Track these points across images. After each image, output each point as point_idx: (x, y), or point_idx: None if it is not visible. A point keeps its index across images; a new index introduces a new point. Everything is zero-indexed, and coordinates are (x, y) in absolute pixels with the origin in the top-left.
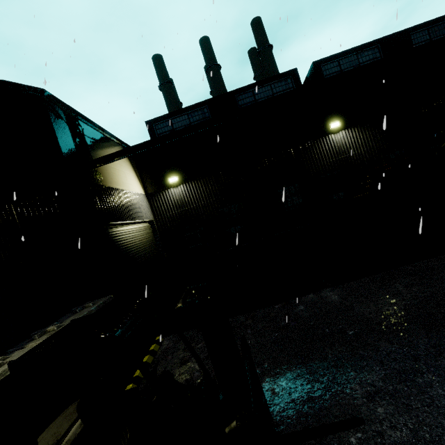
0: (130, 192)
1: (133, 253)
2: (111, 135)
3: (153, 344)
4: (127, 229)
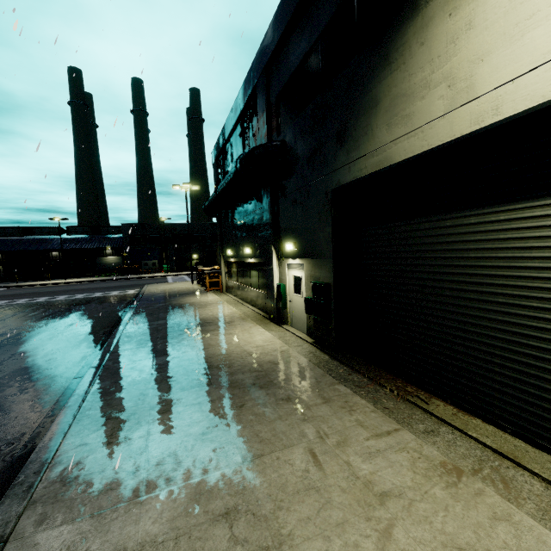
0: None
1: None
2: None
3: None
4: None
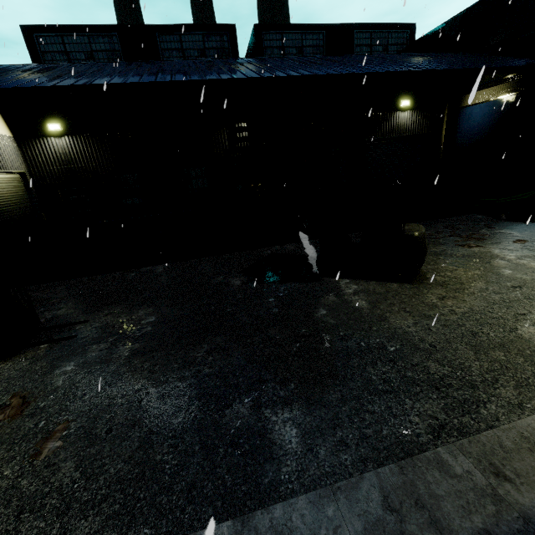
0: None
1: None
2: None
3: None
4: None
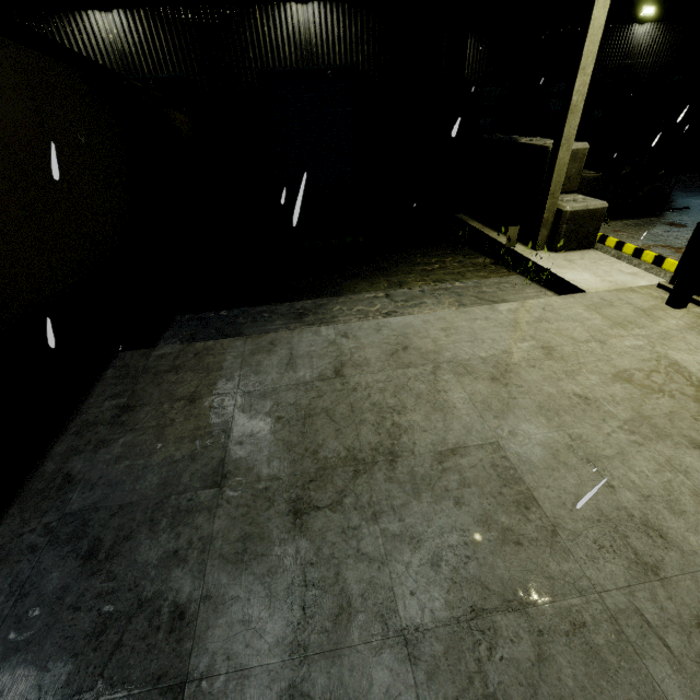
0: None
1: None
2: None
3: None
4: None
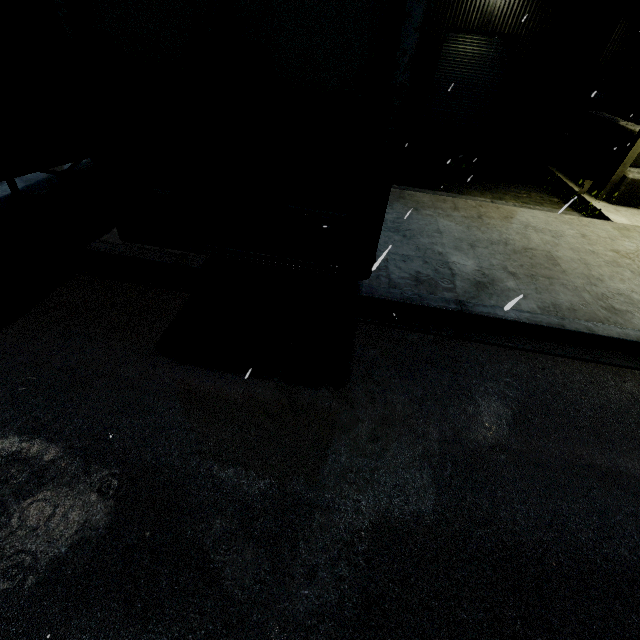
0: None
1: None
2: None
3: None
4: None
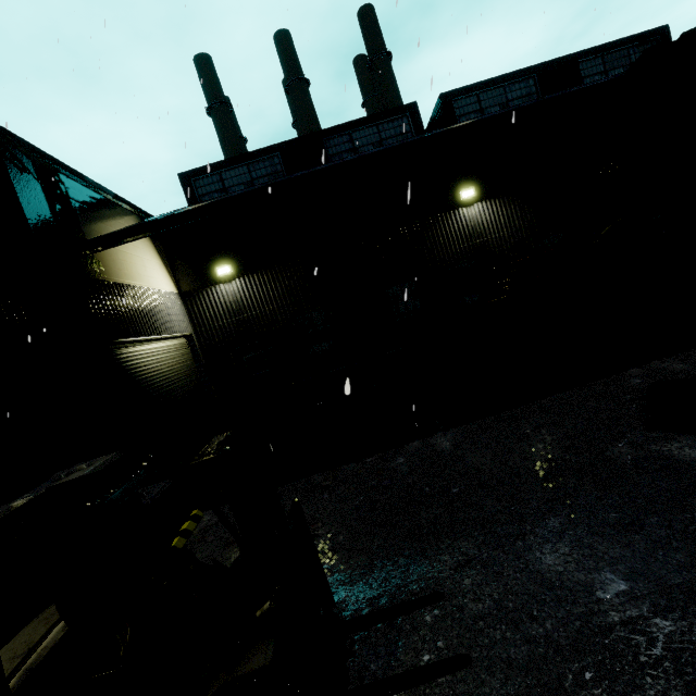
0: (152, 291)
1: (157, 386)
2: (118, 198)
3: (186, 521)
4: (148, 348)
